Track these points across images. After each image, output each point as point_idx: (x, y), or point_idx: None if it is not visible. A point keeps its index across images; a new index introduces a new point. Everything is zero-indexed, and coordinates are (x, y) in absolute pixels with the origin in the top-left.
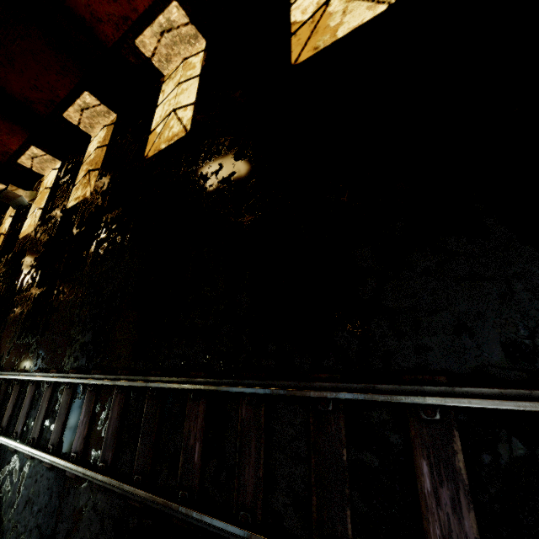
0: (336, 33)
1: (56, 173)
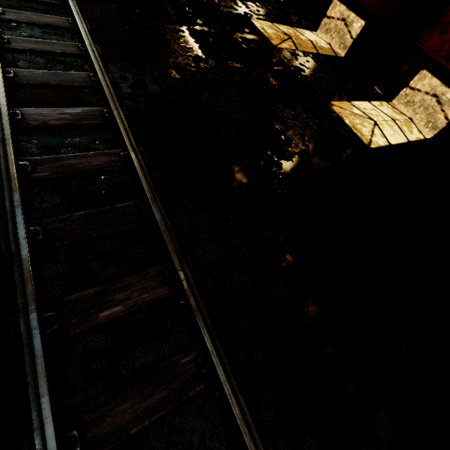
0: None
1: None
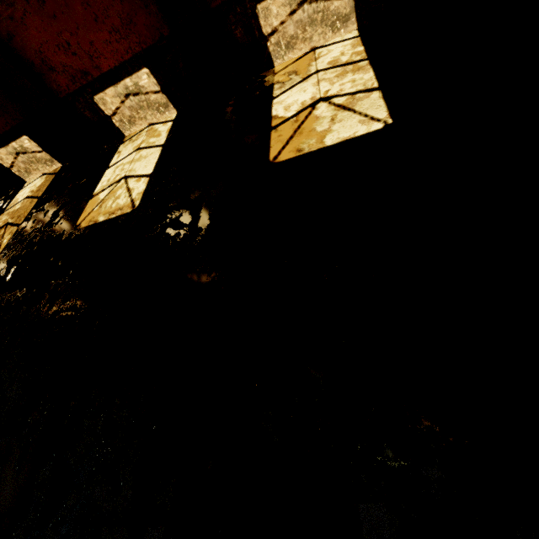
0: (323, 139)
1: None
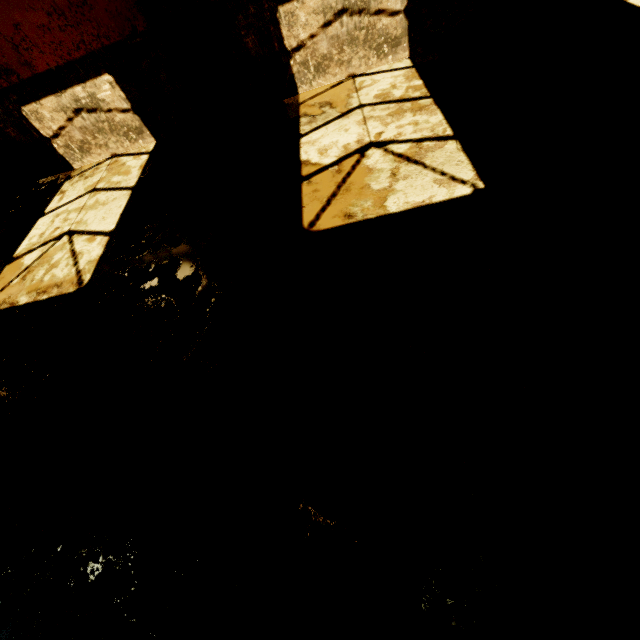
0: (384, 202)
1: None
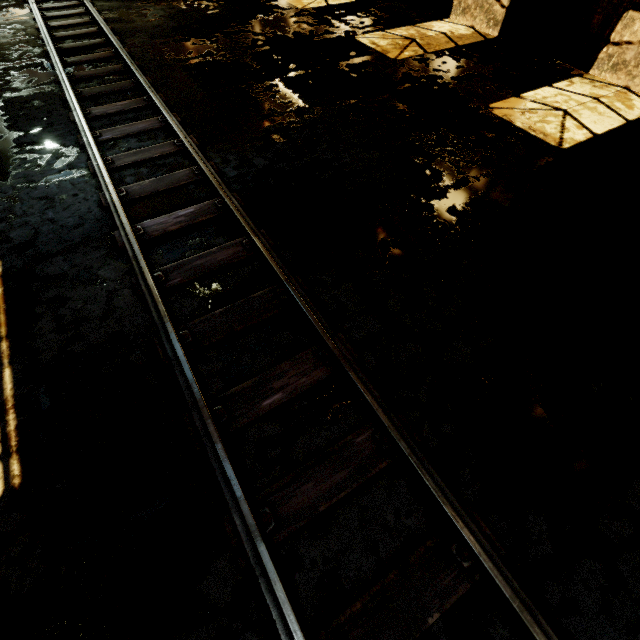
0: None
1: None
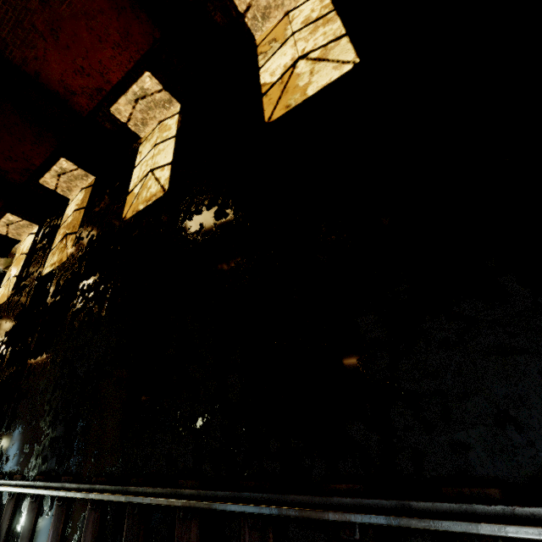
0: (306, 91)
1: (32, 237)
